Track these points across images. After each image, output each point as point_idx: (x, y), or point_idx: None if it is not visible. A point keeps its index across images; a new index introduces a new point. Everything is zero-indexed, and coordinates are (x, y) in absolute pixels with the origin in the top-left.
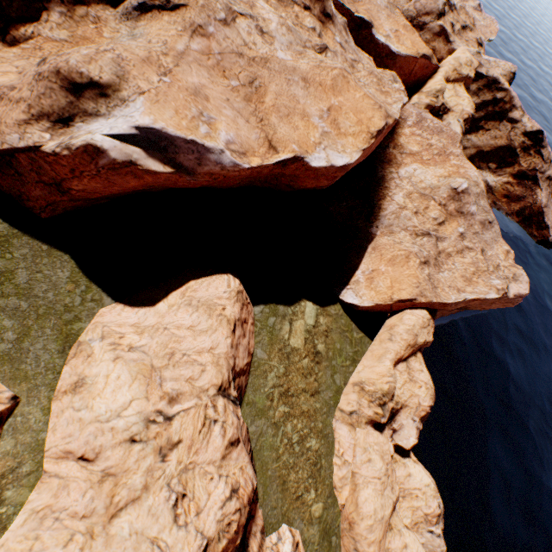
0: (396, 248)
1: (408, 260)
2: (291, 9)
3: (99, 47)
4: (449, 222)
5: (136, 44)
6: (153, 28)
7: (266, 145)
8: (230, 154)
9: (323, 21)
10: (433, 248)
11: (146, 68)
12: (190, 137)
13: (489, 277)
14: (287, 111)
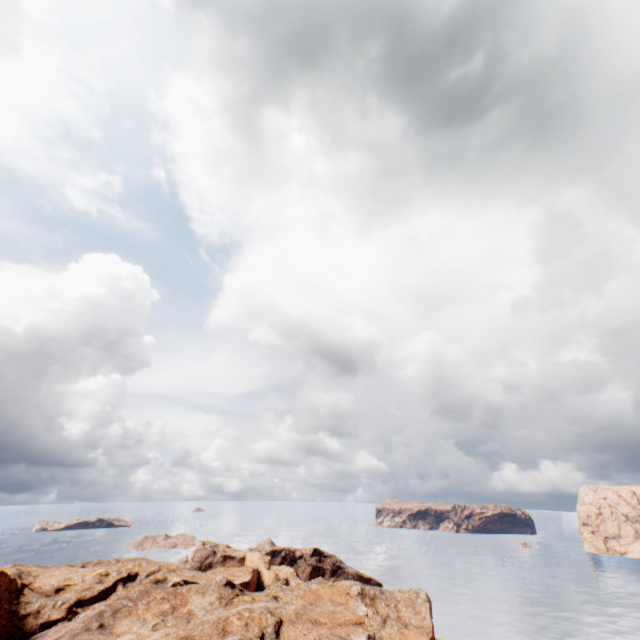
0: (394, 636)
1: (404, 632)
2: (234, 601)
3: (324, 637)
4: (377, 606)
5: (305, 639)
6: (291, 633)
7: (358, 625)
8: (369, 632)
9: (243, 592)
10: (395, 620)
11: (335, 629)
12: (366, 633)
13: (416, 602)
14: (331, 616)
